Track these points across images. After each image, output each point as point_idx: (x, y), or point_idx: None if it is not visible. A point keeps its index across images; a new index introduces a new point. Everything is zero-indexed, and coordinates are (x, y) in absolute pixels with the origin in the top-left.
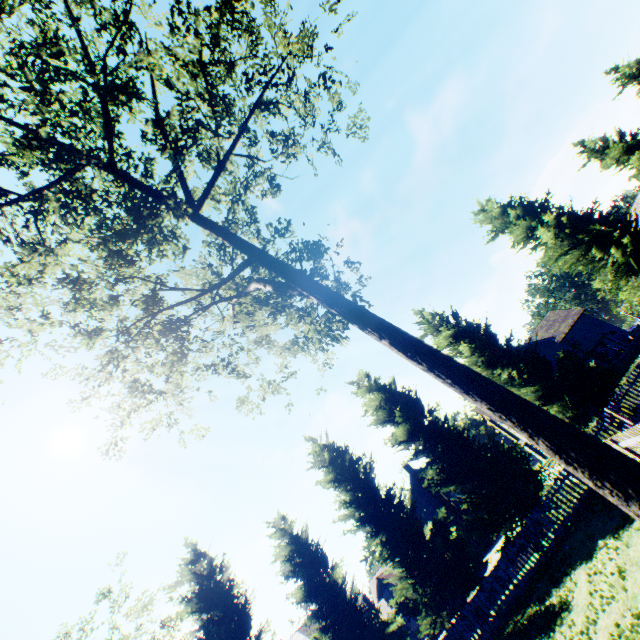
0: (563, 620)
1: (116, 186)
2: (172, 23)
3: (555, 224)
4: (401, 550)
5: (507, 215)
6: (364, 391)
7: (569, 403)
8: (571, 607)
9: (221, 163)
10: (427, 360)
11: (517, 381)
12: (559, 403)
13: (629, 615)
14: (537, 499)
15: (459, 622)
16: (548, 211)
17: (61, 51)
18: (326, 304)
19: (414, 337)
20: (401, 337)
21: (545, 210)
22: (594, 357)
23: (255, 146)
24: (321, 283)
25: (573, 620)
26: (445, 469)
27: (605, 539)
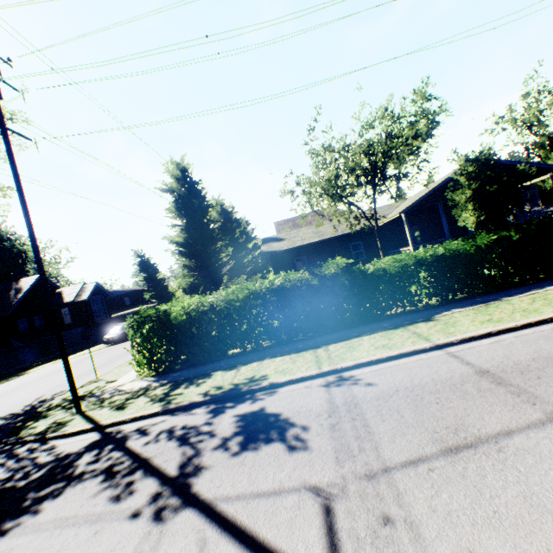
0: None
1: None
2: None
3: None
4: None
5: None
6: None
7: None
8: None
9: None
10: None
11: None
12: None
13: None
14: None
15: None
16: None
17: None
18: None
19: None
20: None
21: None
22: None
23: None
24: None
25: None
26: None
27: None
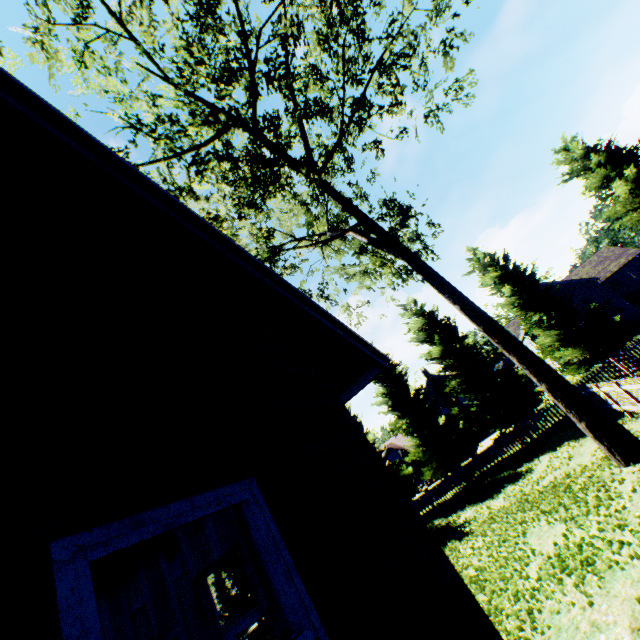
0: (525, 477)
1: (252, 144)
2: (329, 15)
3: (634, 179)
4: (420, 430)
5: (589, 158)
6: (410, 314)
7: (583, 348)
8: (532, 472)
9: (342, 133)
10: (484, 325)
11: (544, 325)
12: (574, 347)
13: (563, 474)
14: (531, 412)
15: (454, 474)
16: (633, 163)
17: (225, 25)
18: (416, 270)
19: (478, 307)
20: (469, 306)
21: (631, 159)
22: (633, 300)
23: (369, 111)
24: (404, 238)
25: (531, 477)
26: (466, 382)
27: (569, 441)
